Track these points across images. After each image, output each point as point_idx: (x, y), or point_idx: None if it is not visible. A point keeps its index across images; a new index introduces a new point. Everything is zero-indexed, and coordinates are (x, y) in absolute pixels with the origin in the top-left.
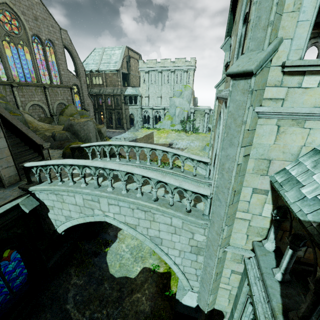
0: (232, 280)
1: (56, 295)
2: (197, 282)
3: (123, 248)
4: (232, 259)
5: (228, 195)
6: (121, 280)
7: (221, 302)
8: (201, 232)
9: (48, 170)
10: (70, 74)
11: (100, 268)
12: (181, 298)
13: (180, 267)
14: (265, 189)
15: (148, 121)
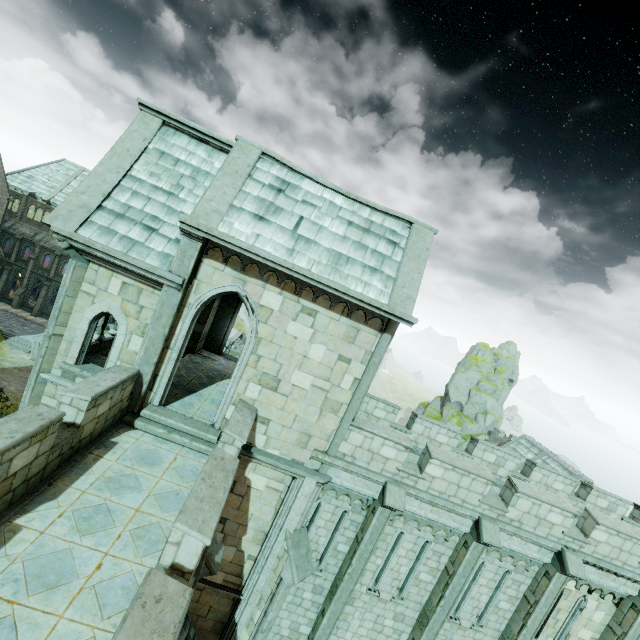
0: None
1: None
2: None
3: None
4: None
5: None
6: None
7: None
8: None
9: None
10: None
11: None
12: None
13: None
14: None
15: None
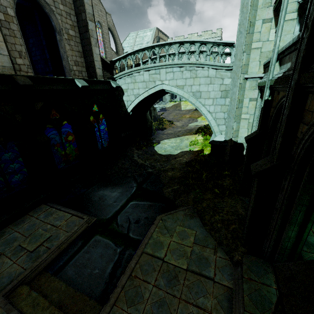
0: (250, 108)
1: (126, 154)
2: (225, 125)
3: (166, 146)
4: (250, 88)
5: (246, 22)
6: (167, 155)
7: (242, 134)
8: (228, 75)
9: (127, 60)
10: (112, 52)
11: (151, 151)
12: (213, 139)
13: (213, 115)
14: (270, 18)
15: (174, 98)
